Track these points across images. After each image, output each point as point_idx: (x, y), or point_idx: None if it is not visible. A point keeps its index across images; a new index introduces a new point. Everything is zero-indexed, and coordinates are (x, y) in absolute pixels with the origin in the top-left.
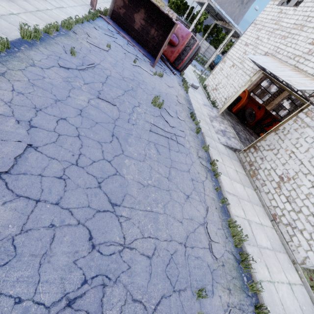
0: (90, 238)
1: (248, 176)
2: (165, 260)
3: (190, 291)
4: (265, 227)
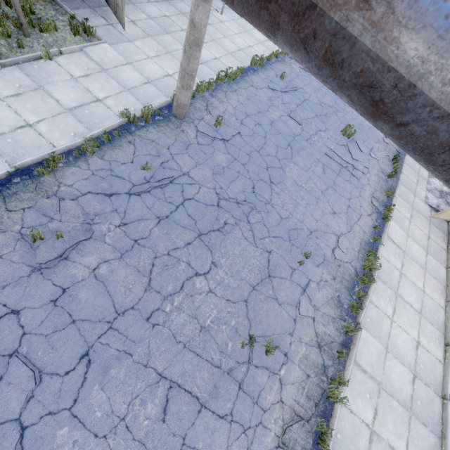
0: (253, 187)
1: (448, 252)
2: (291, 226)
3: (300, 251)
4: (427, 296)
